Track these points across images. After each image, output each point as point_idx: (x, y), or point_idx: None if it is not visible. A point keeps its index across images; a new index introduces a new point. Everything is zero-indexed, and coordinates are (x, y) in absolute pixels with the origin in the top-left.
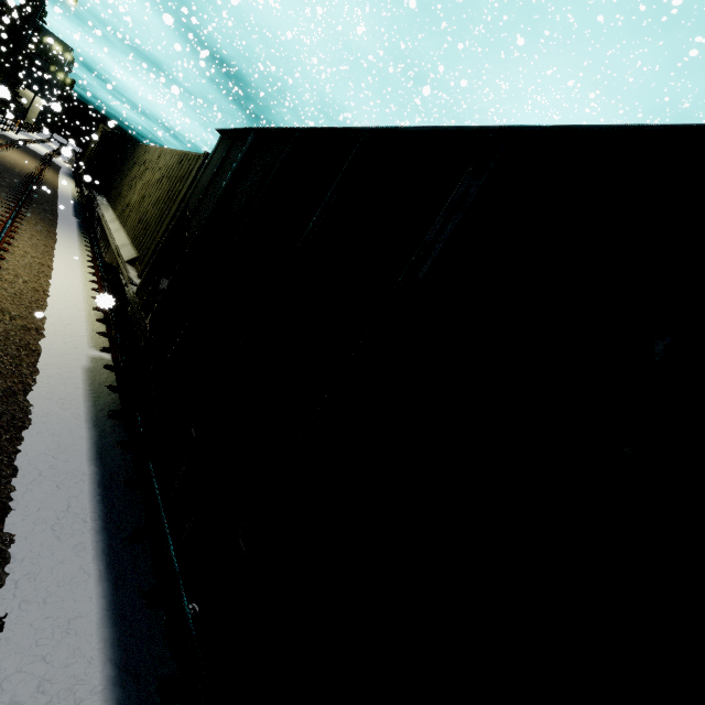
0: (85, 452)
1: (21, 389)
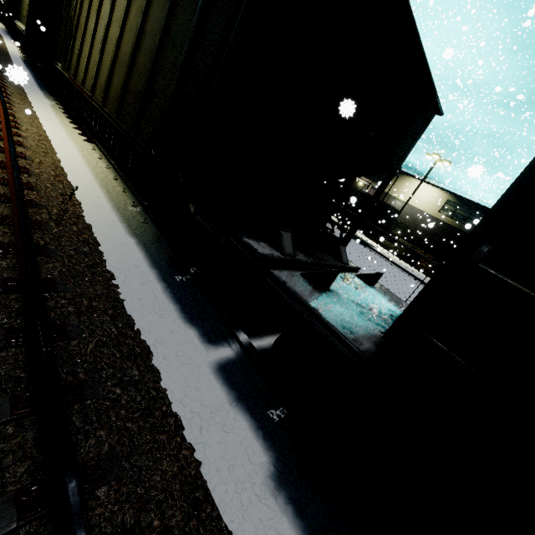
0: (21, 60)
1: (5, 52)
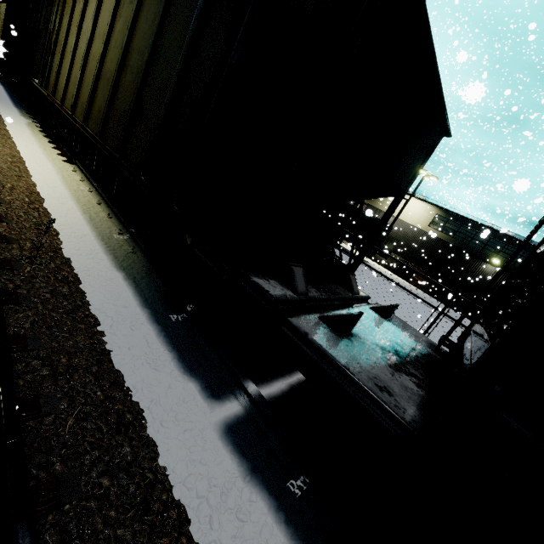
0: None
1: None
